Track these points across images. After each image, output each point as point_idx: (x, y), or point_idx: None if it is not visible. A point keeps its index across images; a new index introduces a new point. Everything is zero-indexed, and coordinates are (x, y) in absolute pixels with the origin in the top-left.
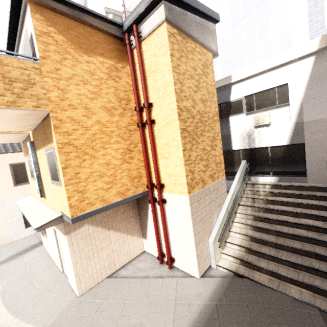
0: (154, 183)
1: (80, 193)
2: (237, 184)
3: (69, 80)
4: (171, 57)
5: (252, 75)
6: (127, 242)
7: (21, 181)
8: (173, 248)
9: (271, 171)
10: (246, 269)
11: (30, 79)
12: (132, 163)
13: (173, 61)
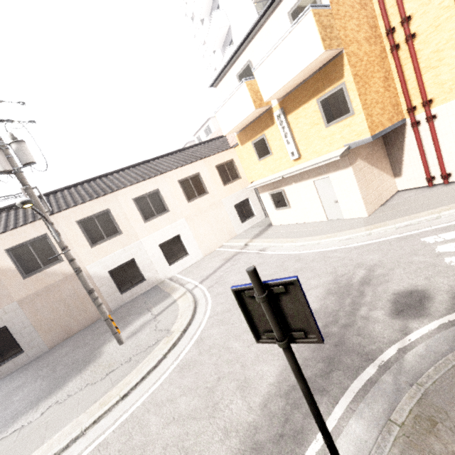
0: (415, 106)
1: (370, 117)
2: None
3: (344, 18)
4: None
5: None
6: (385, 180)
7: (226, 181)
8: (449, 162)
9: None
10: None
11: (330, 24)
12: (389, 91)
13: None
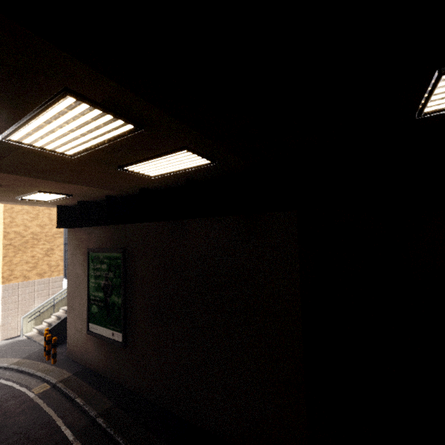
0: None
1: None
2: None
3: None
4: (5, 205)
5: None
6: None
7: None
8: None
9: None
10: (38, 335)
11: None
12: None
13: (7, 206)
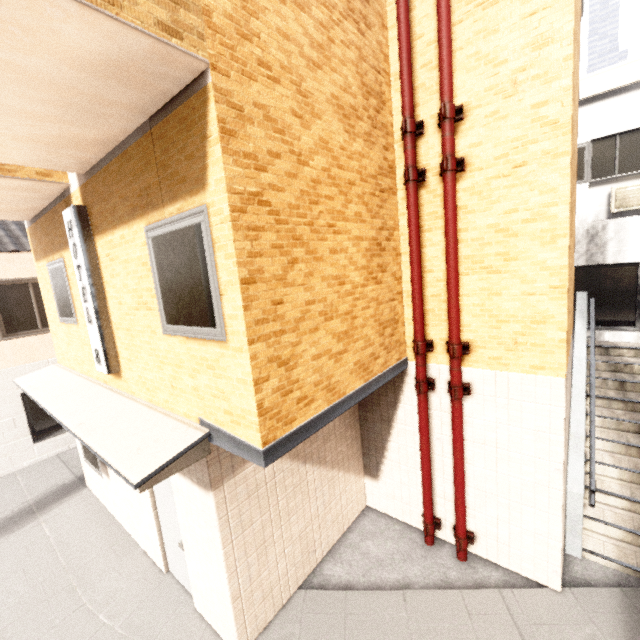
0: (432, 341)
1: (283, 368)
2: (585, 347)
3: None
4: None
5: (622, 87)
6: (338, 491)
7: (20, 327)
8: (477, 509)
9: (639, 319)
10: None
11: None
12: (382, 282)
13: None
